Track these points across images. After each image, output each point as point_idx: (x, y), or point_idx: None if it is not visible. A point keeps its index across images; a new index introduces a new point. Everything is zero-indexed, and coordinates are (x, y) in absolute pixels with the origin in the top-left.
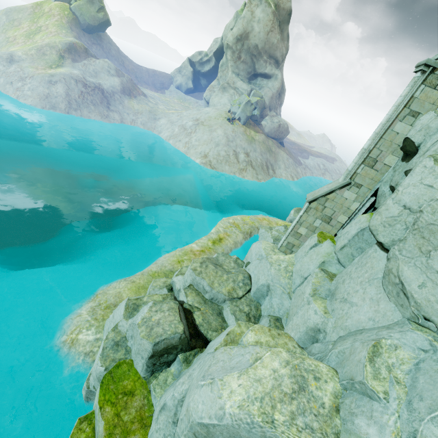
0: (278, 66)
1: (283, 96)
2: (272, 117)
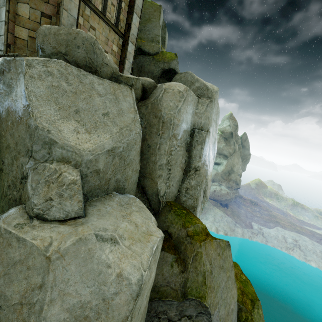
0: (227, 158)
1: (233, 174)
2: (212, 185)
